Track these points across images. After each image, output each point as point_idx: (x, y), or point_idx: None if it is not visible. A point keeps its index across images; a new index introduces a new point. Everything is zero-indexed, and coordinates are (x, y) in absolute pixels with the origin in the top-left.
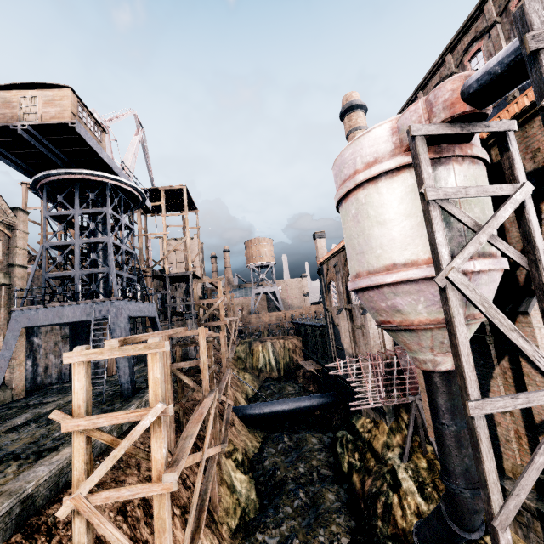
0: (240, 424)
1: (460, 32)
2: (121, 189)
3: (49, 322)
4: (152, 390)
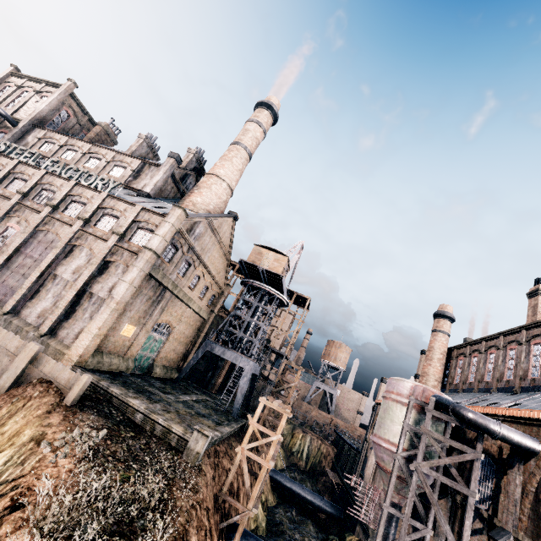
0: (269, 480)
1: (509, 331)
2: (280, 299)
3: (219, 354)
4: (279, 428)
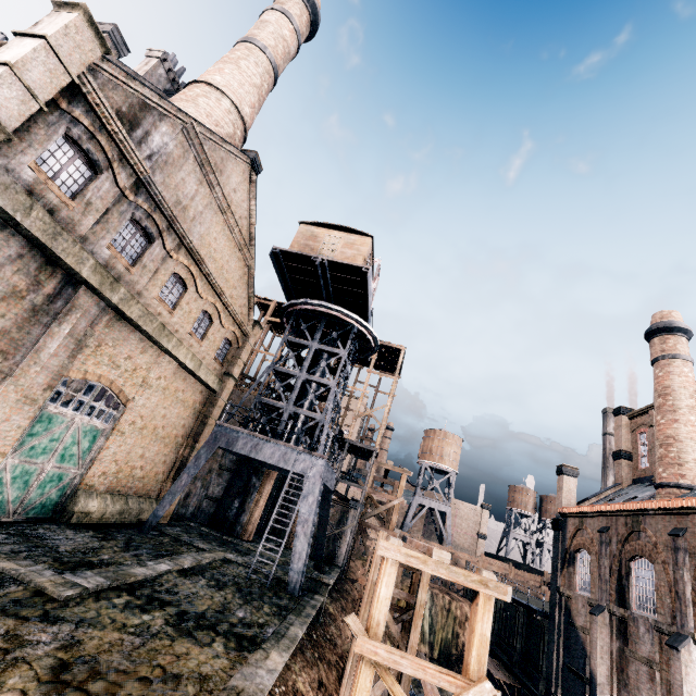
0: None
1: None
2: (360, 336)
3: (245, 452)
4: (476, 652)
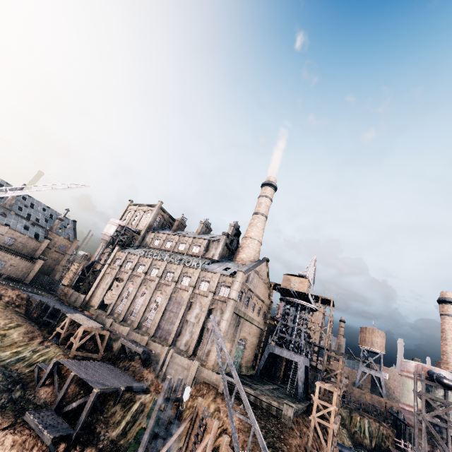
0: None
1: None
2: (310, 307)
3: (278, 353)
4: (333, 401)
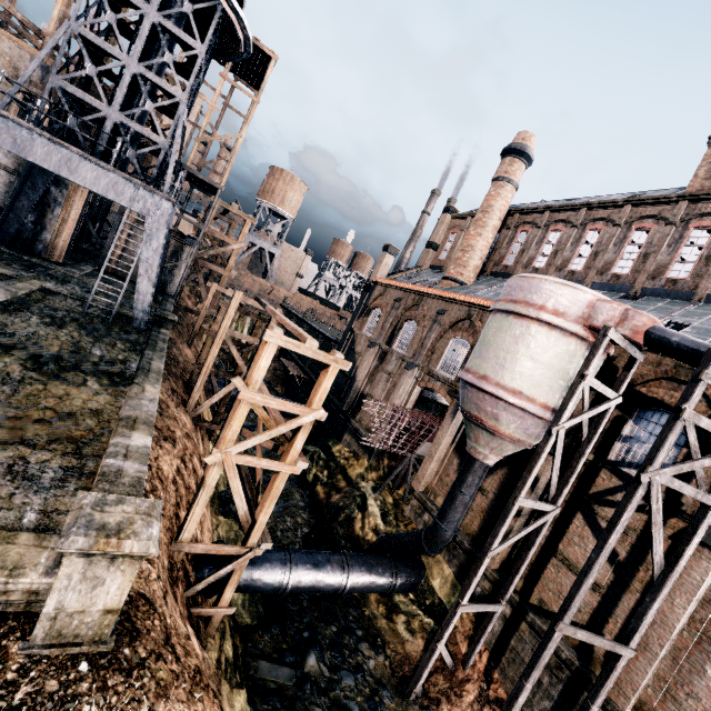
0: None
1: (652, 199)
2: (227, 25)
3: (51, 167)
4: (320, 396)
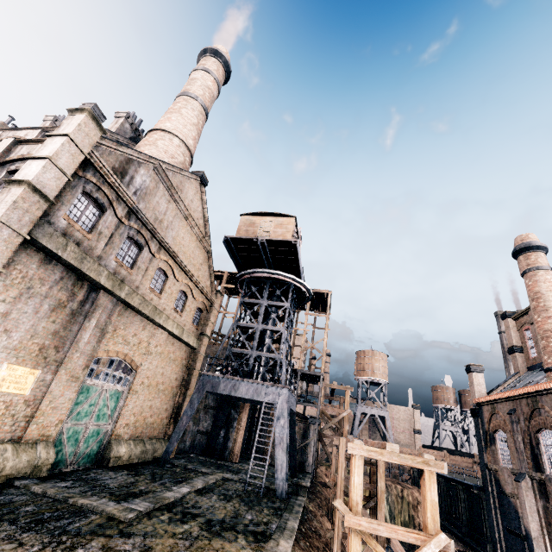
0: None
1: None
2: (297, 290)
3: (227, 392)
4: (430, 513)
